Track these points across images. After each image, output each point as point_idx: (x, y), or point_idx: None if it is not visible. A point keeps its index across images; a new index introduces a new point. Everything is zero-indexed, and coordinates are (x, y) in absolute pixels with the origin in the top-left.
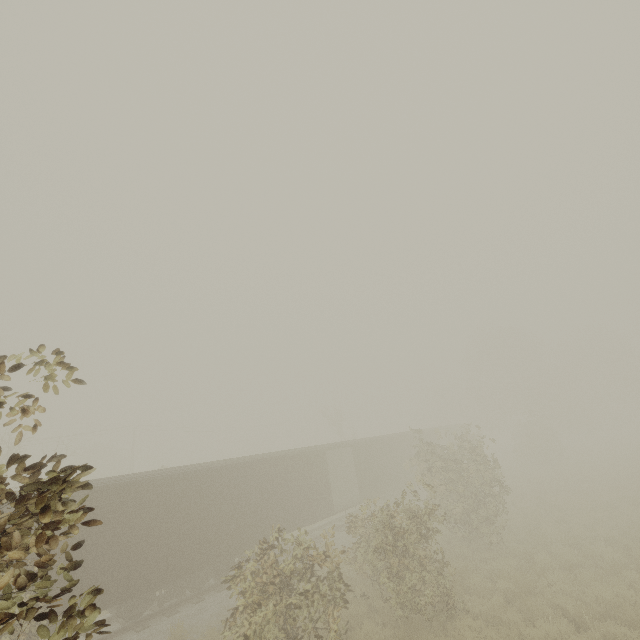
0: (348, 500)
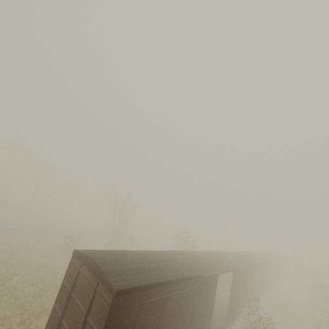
0: None
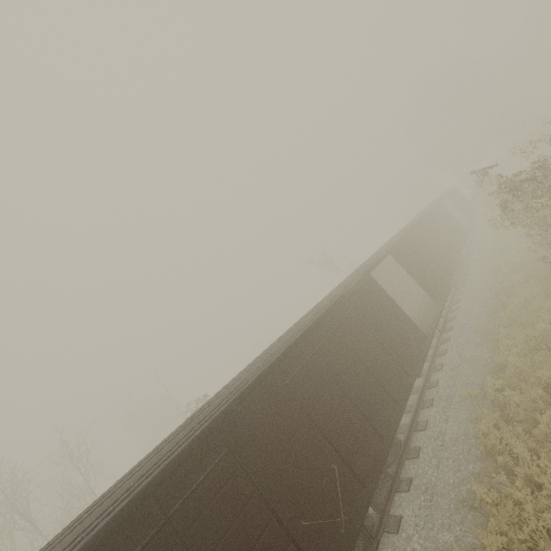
0: (418, 316)
